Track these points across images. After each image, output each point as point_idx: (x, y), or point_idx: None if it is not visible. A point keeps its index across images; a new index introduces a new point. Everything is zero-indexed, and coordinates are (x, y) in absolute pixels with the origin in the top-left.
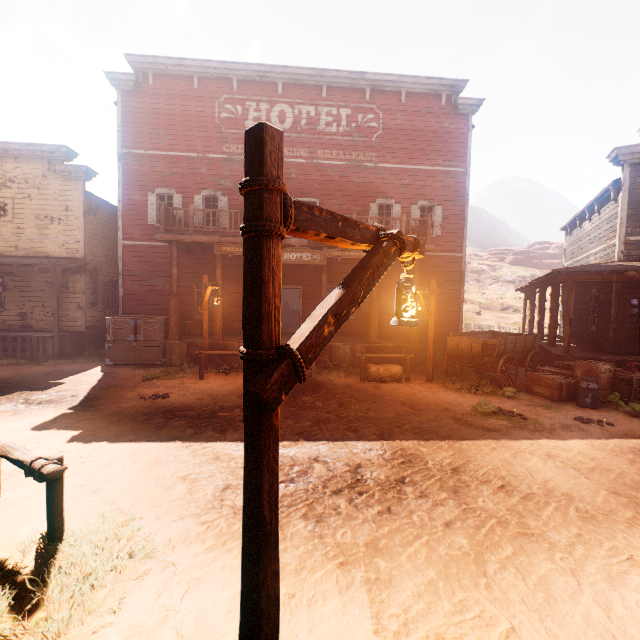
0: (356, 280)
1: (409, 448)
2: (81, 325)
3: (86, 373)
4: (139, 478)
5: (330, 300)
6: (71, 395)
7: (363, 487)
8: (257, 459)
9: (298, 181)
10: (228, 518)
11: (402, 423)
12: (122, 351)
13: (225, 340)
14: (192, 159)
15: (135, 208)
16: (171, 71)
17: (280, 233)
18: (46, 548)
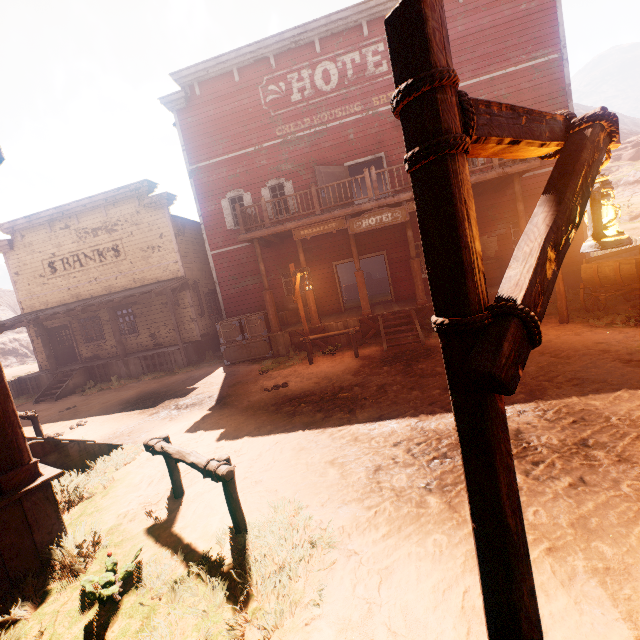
0: (567, 192)
1: (574, 404)
2: (197, 335)
3: (212, 375)
4: (290, 466)
5: (537, 229)
6: (207, 396)
7: (535, 456)
8: (486, 456)
9: (357, 140)
10: (392, 501)
11: (551, 376)
12: (235, 351)
13: (322, 322)
14: (250, 154)
15: (213, 218)
16: (212, 74)
17: (466, 147)
18: (236, 539)
